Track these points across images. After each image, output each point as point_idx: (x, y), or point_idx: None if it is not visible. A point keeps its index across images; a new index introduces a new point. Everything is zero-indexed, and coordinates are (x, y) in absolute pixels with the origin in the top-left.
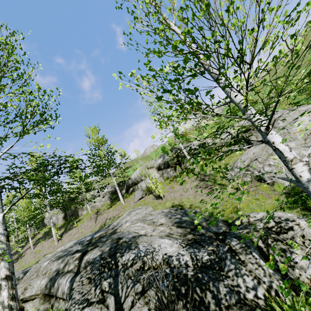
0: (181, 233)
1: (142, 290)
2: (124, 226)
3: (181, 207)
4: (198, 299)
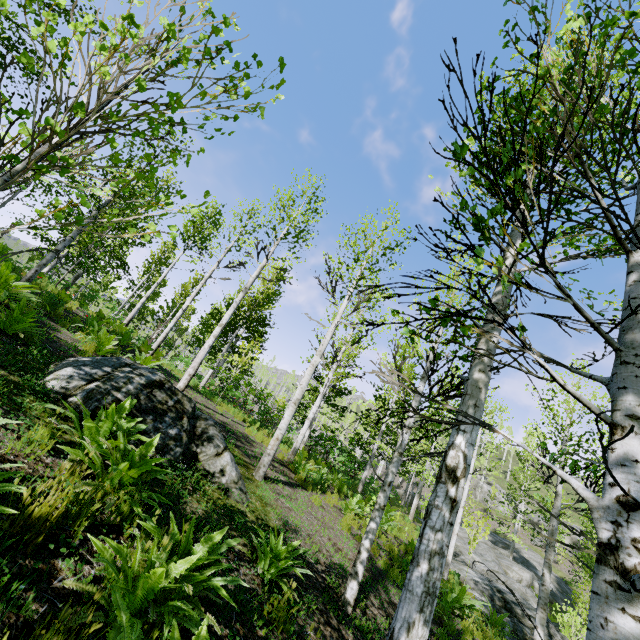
0: (557, 587)
1: (537, 579)
2: (524, 554)
3: (568, 584)
4: (552, 594)
